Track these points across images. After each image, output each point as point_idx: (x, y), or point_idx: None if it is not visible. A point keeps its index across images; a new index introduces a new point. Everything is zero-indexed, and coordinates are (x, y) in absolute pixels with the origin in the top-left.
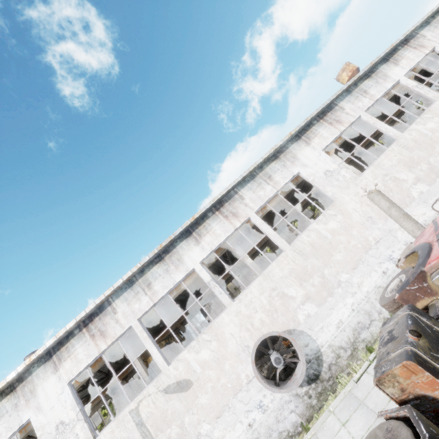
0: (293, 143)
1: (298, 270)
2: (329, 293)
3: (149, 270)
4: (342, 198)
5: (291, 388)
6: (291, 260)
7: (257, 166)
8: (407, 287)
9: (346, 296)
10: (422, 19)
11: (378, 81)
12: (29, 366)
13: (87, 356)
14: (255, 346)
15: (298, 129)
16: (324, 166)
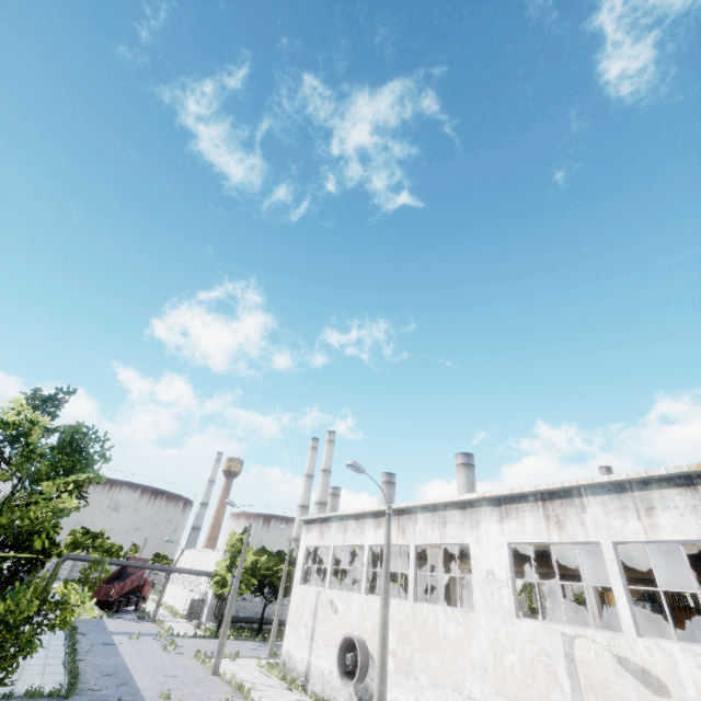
0: None
1: None
2: None
3: (658, 488)
4: None
5: None
6: None
7: None
8: None
9: None
10: None
11: None
12: (480, 498)
13: (534, 533)
14: None
15: None
16: None
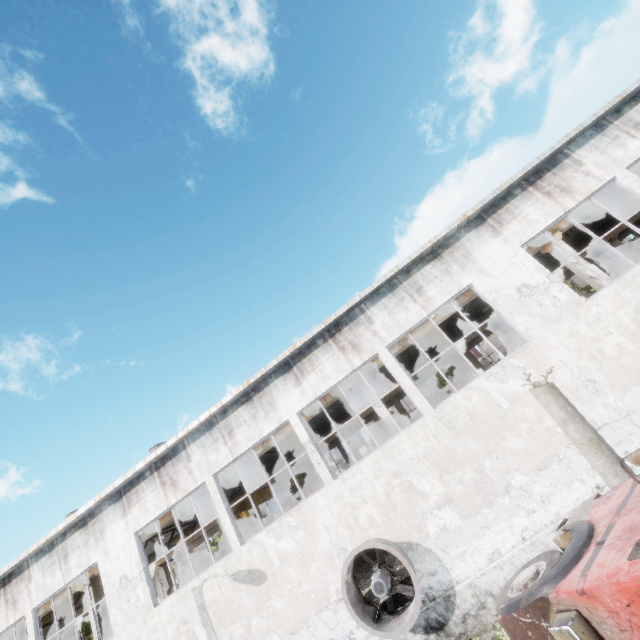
0: (469, 230)
1: (439, 452)
2: (486, 502)
3: (232, 412)
4: (543, 339)
5: (392, 634)
6: (432, 433)
7: (400, 270)
8: (515, 613)
9: (515, 513)
10: None
11: None
12: (100, 502)
13: (156, 507)
14: (350, 556)
15: (479, 207)
16: (520, 276)
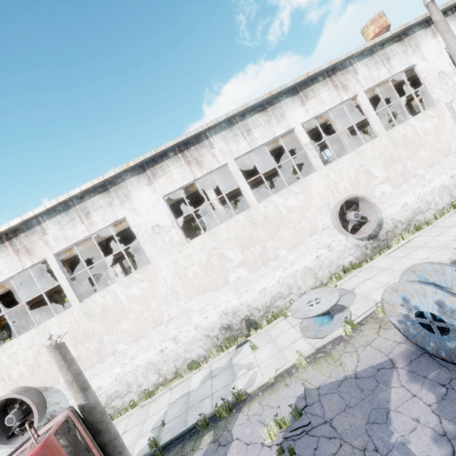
0: (133, 175)
1: (78, 331)
2: (100, 360)
3: None
4: (158, 263)
5: (15, 445)
6: (75, 319)
7: (73, 196)
8: None
9: (115, 366)
10: (364, 46)
11: (271, 121)
12: None
13: None
14: None
15: (139, 161)
16: (156, 218)
